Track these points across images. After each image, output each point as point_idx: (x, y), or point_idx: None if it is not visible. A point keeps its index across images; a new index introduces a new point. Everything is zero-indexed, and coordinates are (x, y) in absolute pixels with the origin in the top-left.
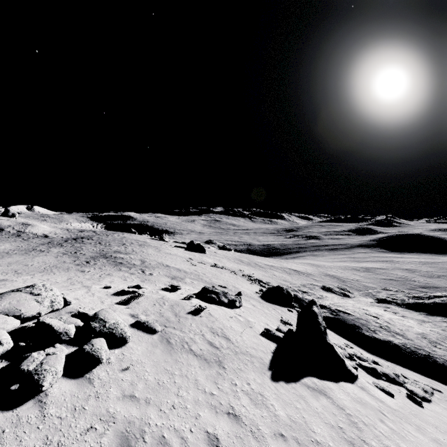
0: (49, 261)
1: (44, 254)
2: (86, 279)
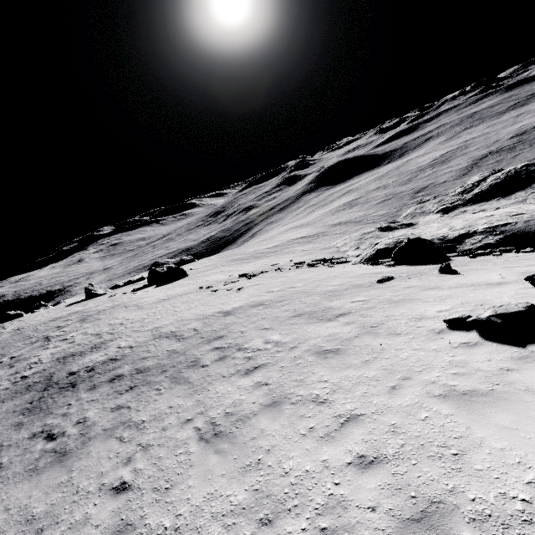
0: None
1: None
2: (277, 530)
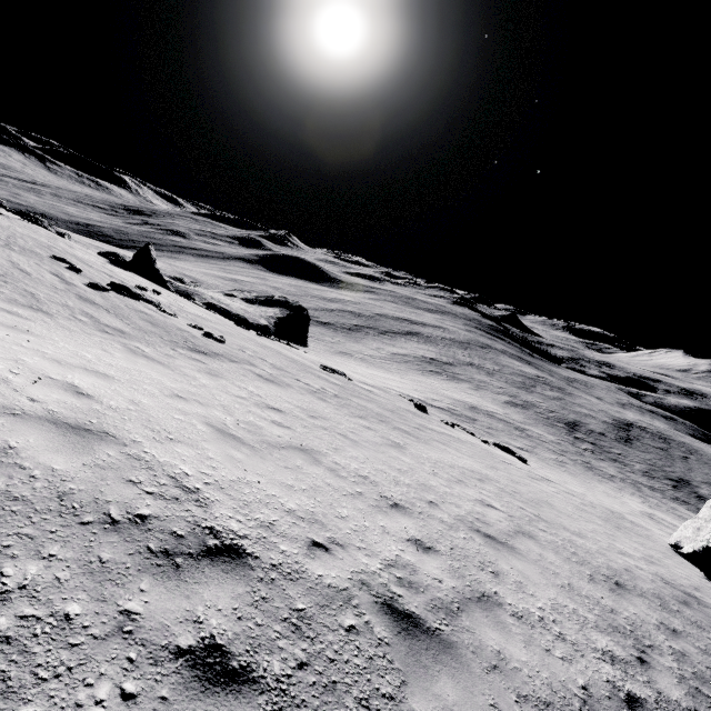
0: None
1: None
2: None
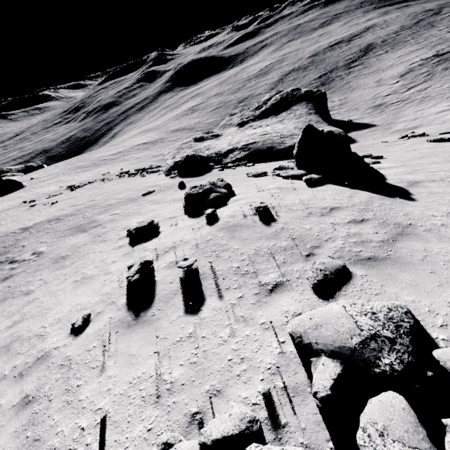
0: None
1: None
2: None
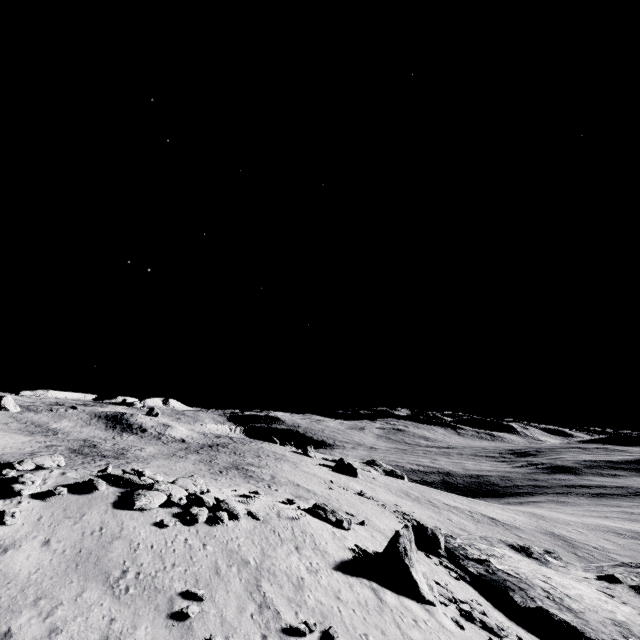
0: (188, 467)
1: (183, 460)
2: (219, 485)
